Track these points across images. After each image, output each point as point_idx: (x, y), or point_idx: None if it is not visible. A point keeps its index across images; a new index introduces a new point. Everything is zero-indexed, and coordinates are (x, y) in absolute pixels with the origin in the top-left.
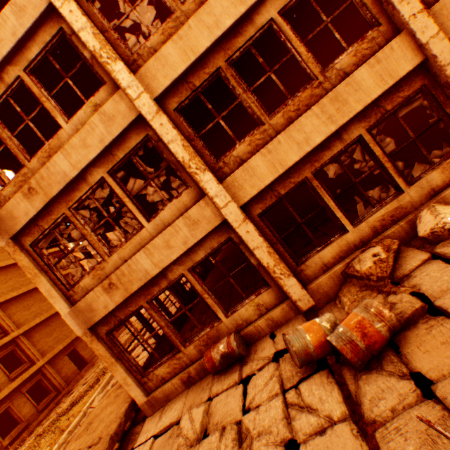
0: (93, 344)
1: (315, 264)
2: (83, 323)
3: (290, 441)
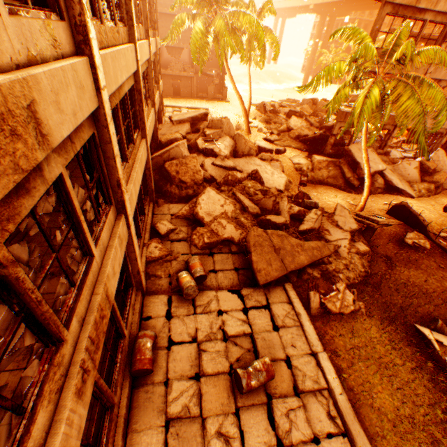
0: None
1: None
2: None
3: (219, 312)
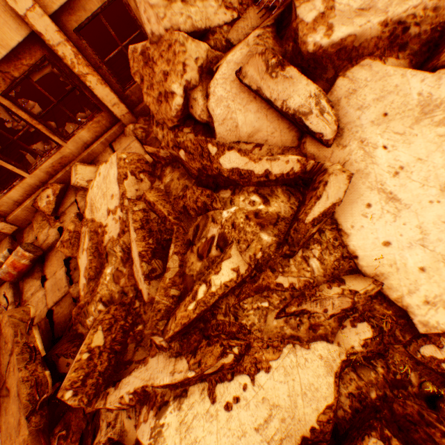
0: None
1: (7, 203)
2: None
3: None
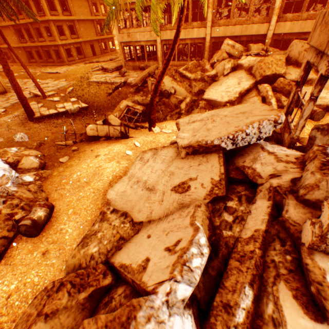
0: (120, 47)
1: None
2: (120, 40)
3: None
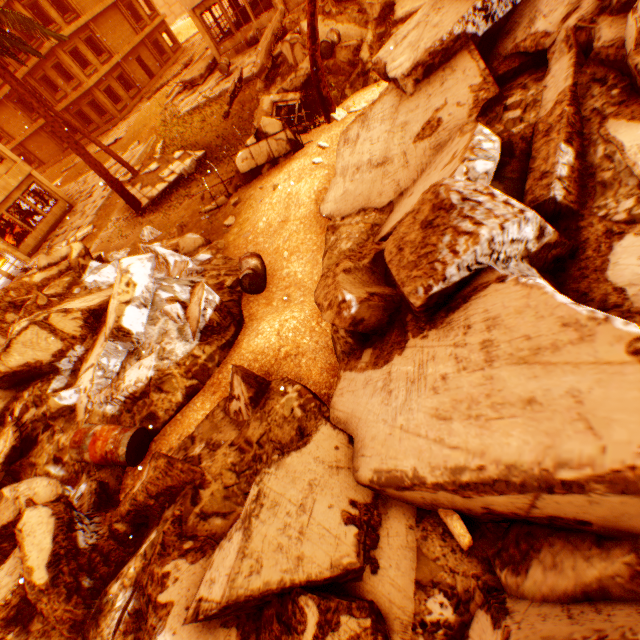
0: (195, 20)
1: (294, 2)
2: (189, 6)
3: None
